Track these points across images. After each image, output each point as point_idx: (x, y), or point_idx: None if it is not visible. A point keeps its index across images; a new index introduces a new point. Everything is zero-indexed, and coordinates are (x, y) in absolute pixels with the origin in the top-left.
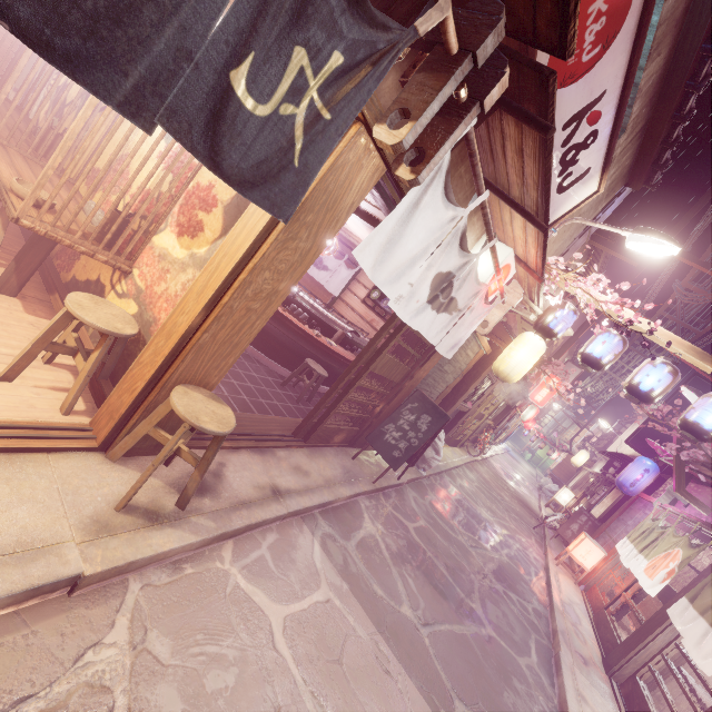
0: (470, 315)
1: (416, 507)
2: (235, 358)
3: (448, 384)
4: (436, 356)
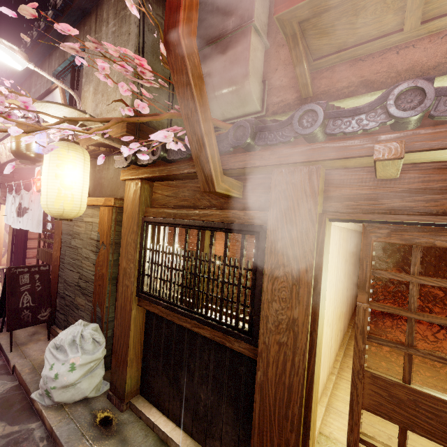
0: (34, 205)
1: None
2: (10, 258)
3: (94, 261)
4: (57, 237)
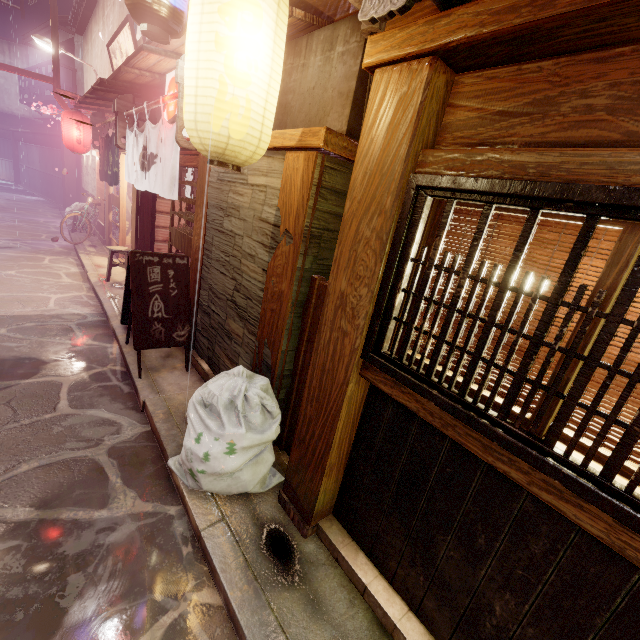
0: (165, 148)
1: (95, 414)
2: (135, 238)
3: (264, 264)
4: (200, 212)
